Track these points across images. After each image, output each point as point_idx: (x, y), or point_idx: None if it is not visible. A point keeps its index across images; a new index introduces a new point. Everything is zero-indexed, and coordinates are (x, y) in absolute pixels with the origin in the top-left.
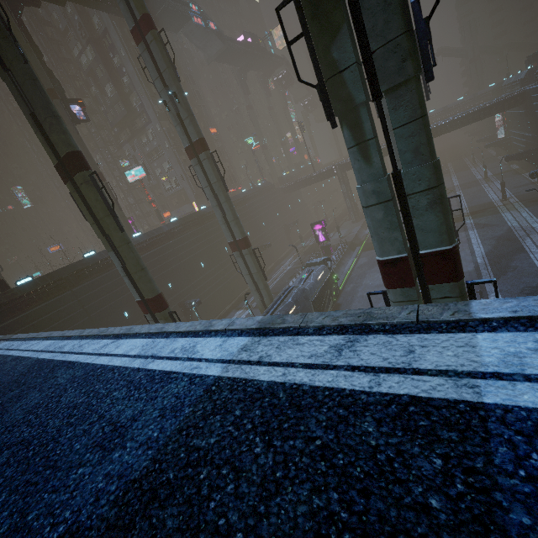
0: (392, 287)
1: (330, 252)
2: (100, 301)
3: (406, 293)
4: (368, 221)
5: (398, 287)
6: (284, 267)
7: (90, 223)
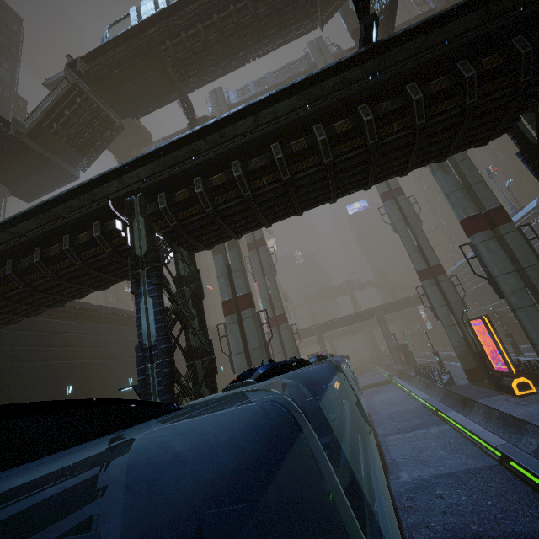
0: (476, 231)
1: None
2: (117, 350)
3: (486, 234)
4: (453, 199)
5: (480, 231)
6: None
7: None
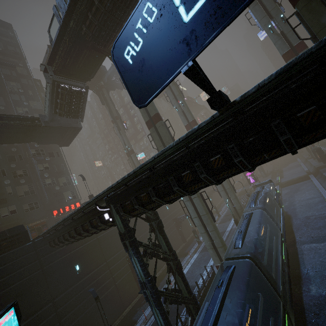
0: None
1: None
2: None
3: None
4: None
5: None
6: None
7: (158, 147)
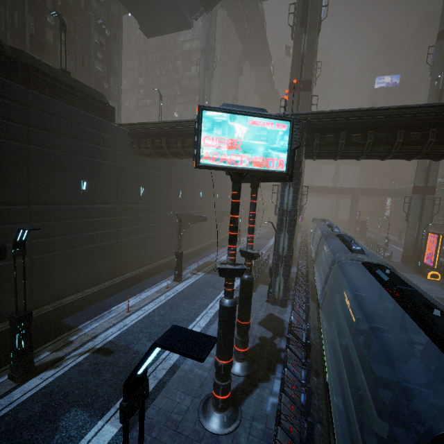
0: None
1: (300, 230)
2: (198, 175)
3: None
4: None
5: None
6: (261, 229)
7: None
